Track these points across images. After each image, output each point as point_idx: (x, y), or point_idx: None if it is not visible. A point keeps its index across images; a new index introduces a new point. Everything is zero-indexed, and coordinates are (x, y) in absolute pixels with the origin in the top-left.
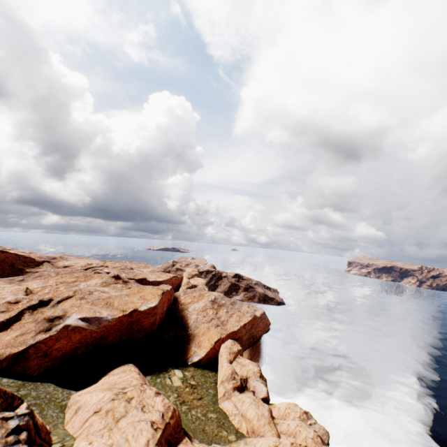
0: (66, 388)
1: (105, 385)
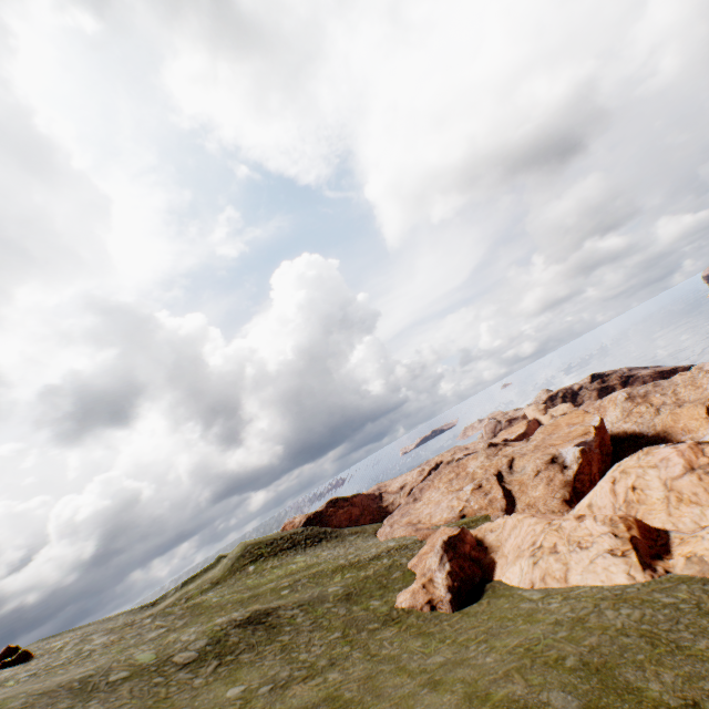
0: None
1: None
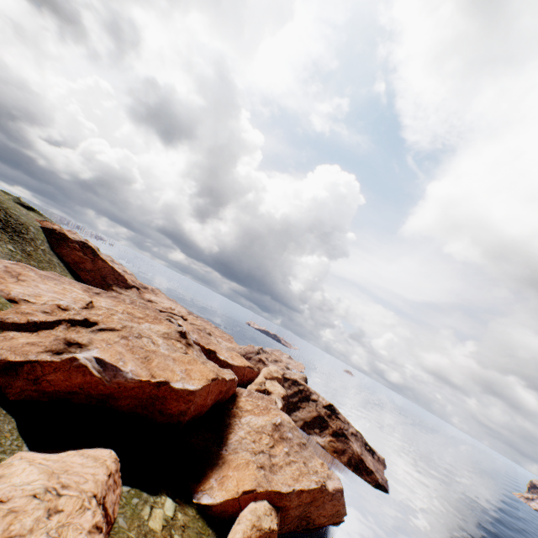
0: (22, 437)
1: (57, 464)
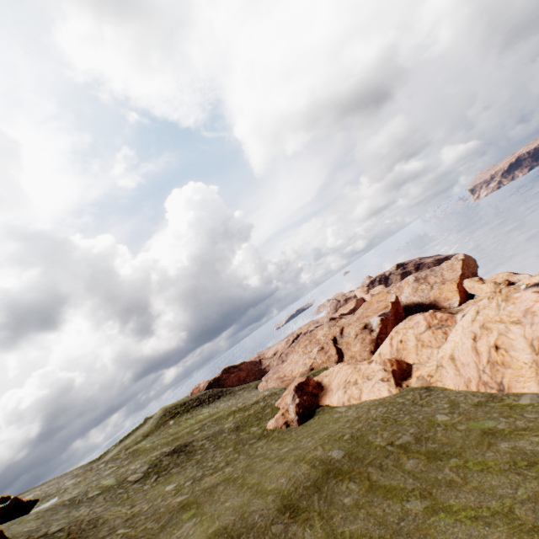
0: None
1: None
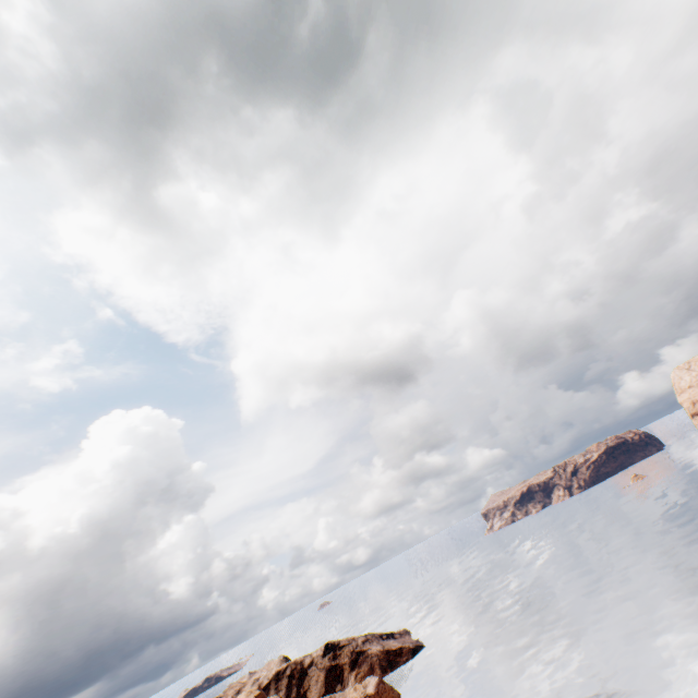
0: None
1: None
